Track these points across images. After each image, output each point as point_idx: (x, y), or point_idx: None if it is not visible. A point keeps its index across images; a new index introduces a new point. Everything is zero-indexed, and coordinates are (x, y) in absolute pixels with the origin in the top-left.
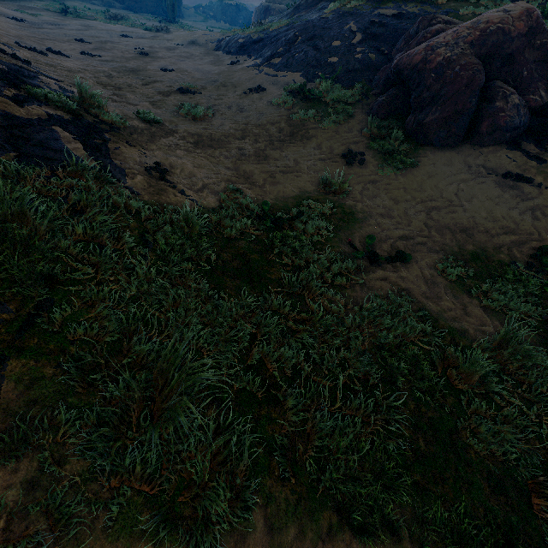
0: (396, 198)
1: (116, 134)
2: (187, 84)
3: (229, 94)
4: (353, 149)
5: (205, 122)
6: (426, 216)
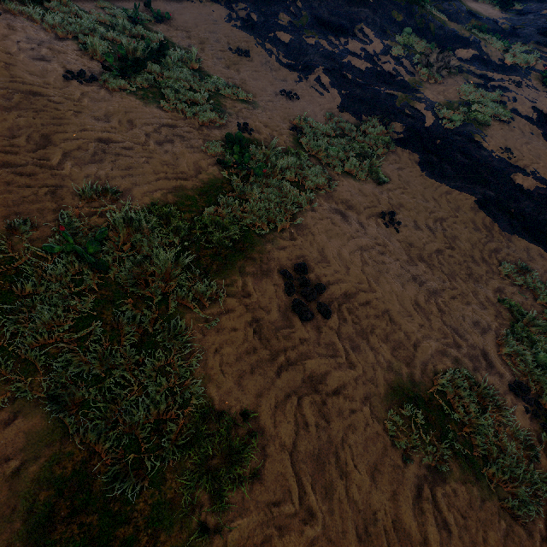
0: None
1: None
2: None
3: None
4: None
5: None
6: None
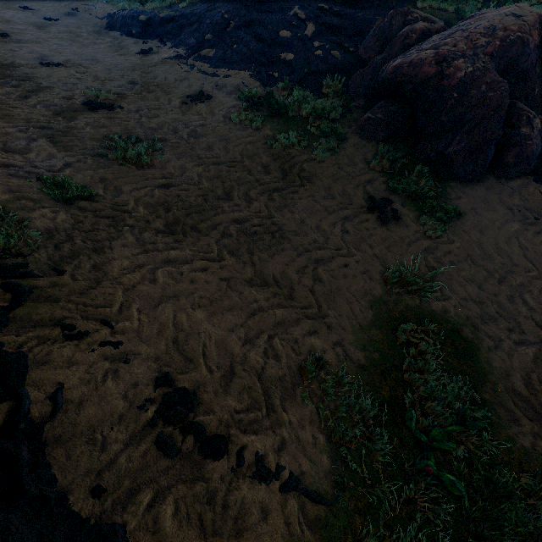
0: (472, 277)
1: (27, 310)
2: (94, 91)
3: (163, 106)
4: (372, 193)
5: (158, 170)
6: (523, 304)
